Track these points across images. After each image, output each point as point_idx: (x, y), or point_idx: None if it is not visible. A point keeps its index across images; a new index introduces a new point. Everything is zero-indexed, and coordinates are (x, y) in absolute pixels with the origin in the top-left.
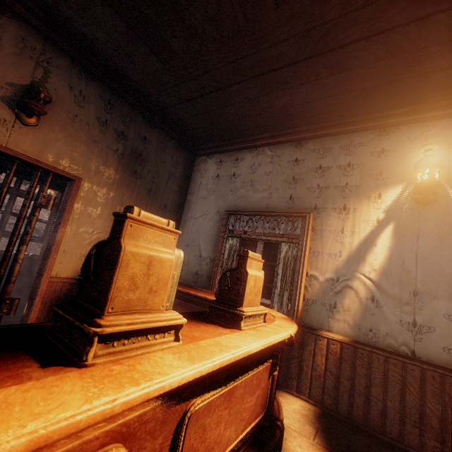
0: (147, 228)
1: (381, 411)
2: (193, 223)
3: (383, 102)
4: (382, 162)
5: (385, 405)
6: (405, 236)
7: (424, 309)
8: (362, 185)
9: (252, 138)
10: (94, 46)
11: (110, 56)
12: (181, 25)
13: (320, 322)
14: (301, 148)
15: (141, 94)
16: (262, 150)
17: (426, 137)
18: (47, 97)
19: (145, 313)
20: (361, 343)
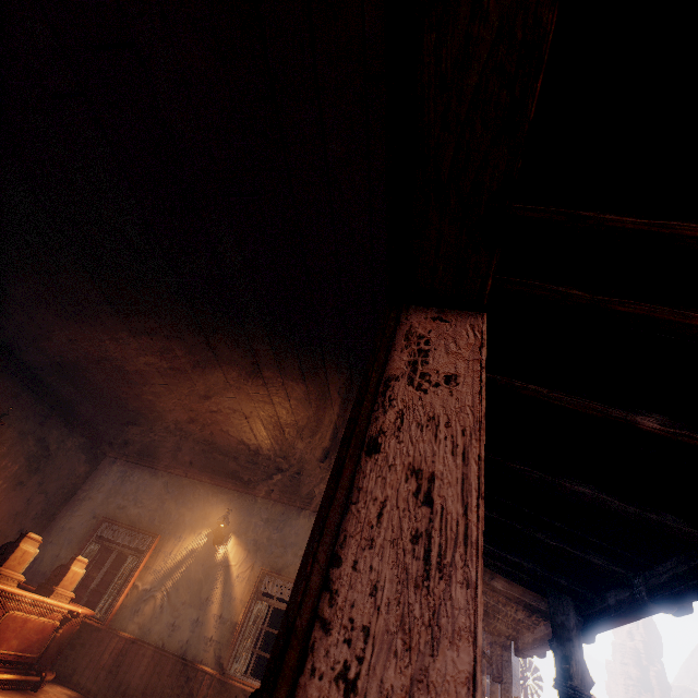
0: (31, 539)
1: (125, 689)
2: (69, 520)
3: (224, 474)
4: (213, 510)
5: (130, 684)
6: (198, 563)
7: (183, 614)
8: (197, 522)
9: (155, 460)
10: (56, 391)
11: (65, 397)
12: (114, 411)
13: (123, 624)
14: (181, 482)
15: (77, 413)
16: (157, 473)
17: (237, 502)
18: (1, 418)
19: (13, 571)
20: (140, 639)
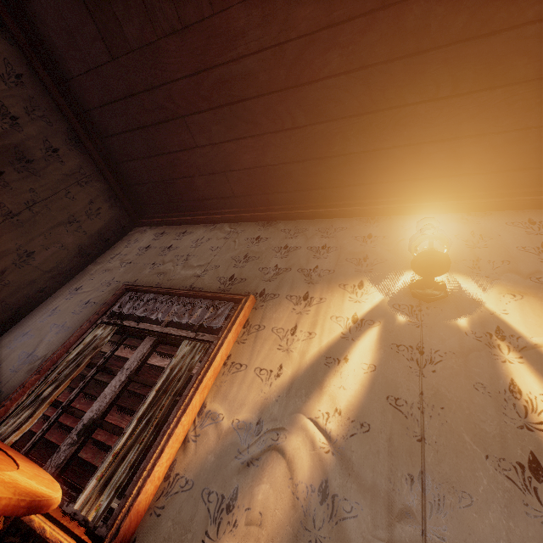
0: None
1: None
2: (65, 300)
3: (372, 182)
4: (368, 247)
5: None
6: (399, 347)
7: (451, 539)
8: (338, 270)
9: (214, 211)
10: (30, 8)
11: (48, 28)
12: None
13: None
14: (269, 227)
15: (80, 103)
16: (220, 226)
17: (425, 227)
18: None
19: None
20: None
